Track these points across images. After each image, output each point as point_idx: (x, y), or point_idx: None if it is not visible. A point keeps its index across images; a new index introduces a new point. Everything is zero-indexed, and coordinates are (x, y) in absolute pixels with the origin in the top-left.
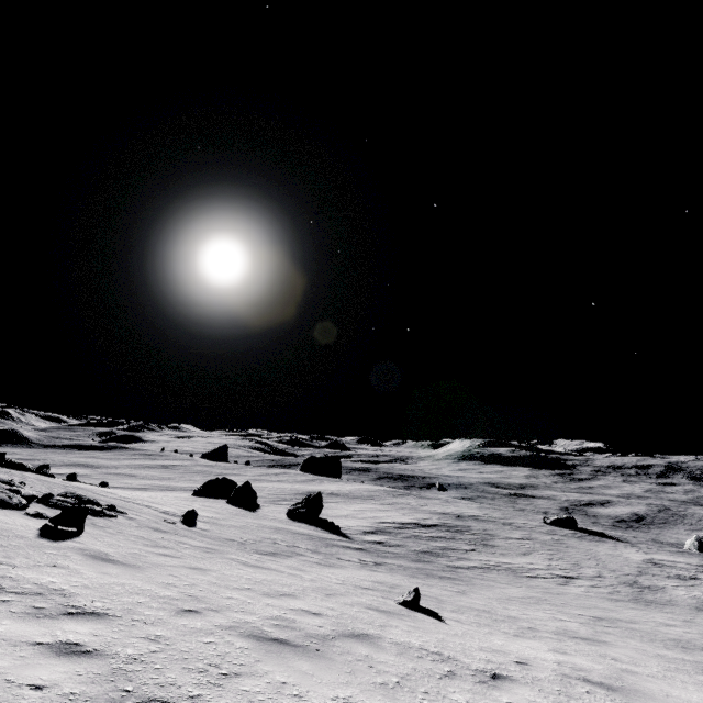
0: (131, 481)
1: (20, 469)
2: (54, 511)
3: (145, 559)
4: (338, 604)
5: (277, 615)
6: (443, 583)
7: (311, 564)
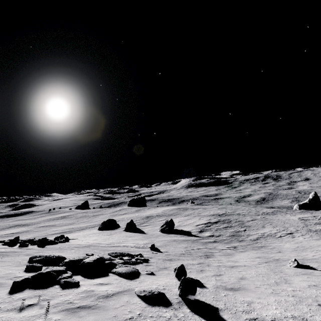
0: (56, 229)
1: (53, 243)
2: (138, 266)
3: (227, 282)
4: (298, 277)
5: (320, 293)
6: (268, 250)
7: (225, 256)
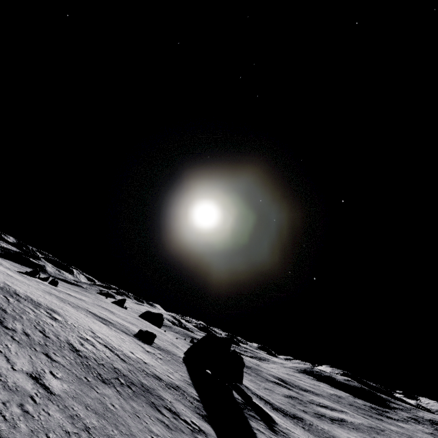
0: None
1: None
2: None
3: None
4: None
5: None
6: None
7: None
